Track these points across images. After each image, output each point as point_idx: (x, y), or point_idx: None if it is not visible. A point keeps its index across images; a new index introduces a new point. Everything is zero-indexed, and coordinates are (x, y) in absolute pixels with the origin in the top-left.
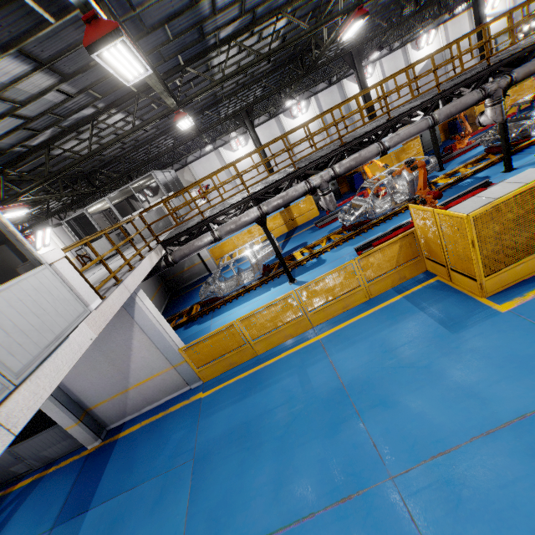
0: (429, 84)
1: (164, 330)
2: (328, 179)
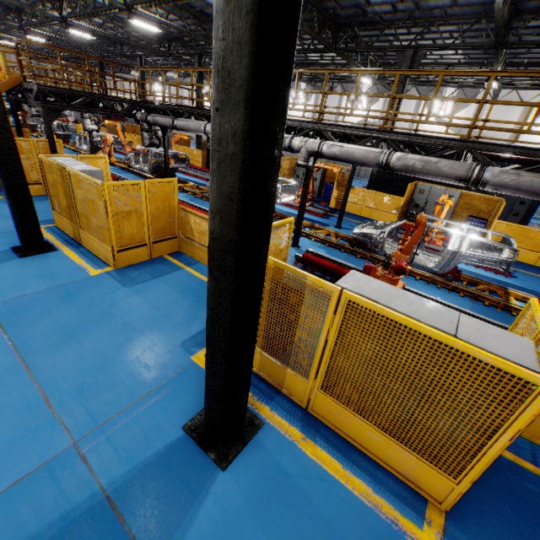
0: None
1: None
2: None
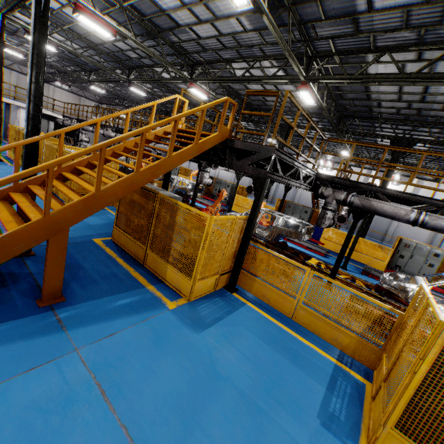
0: None
1: (20, 123)
2: (81, 127)
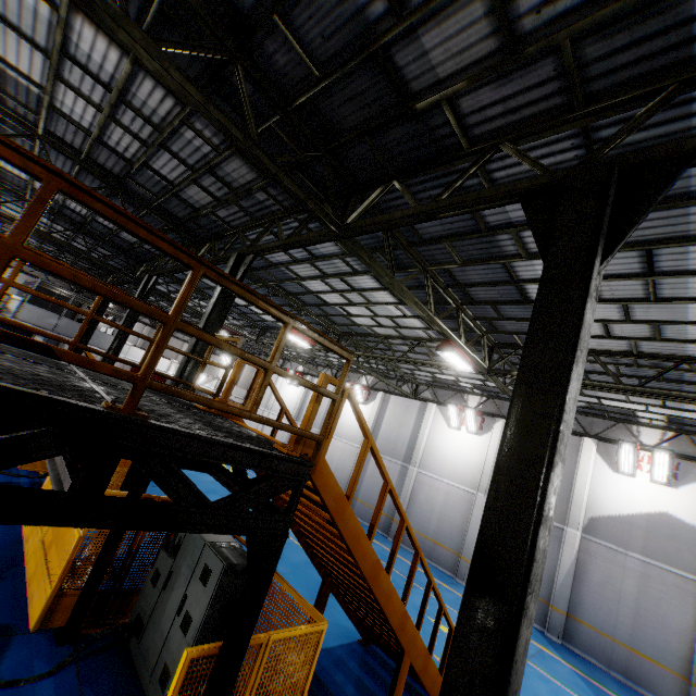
0: (614, 573)
1: None
2: None
